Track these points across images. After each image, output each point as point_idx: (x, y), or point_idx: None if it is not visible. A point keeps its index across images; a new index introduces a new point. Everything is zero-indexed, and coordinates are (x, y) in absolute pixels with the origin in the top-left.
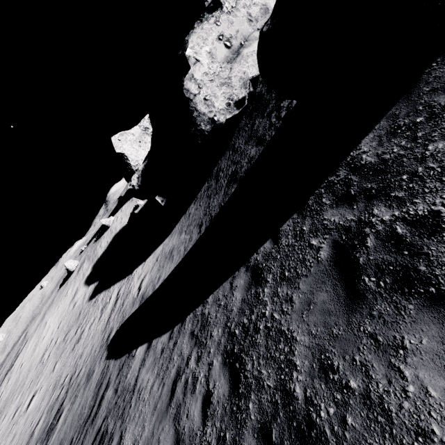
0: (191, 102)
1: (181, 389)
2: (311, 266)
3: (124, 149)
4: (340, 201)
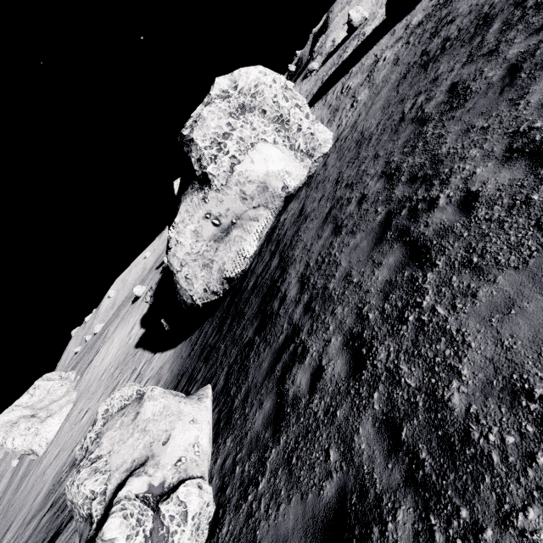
0: (175, 275)
1: None
2: None
3: None
4: None
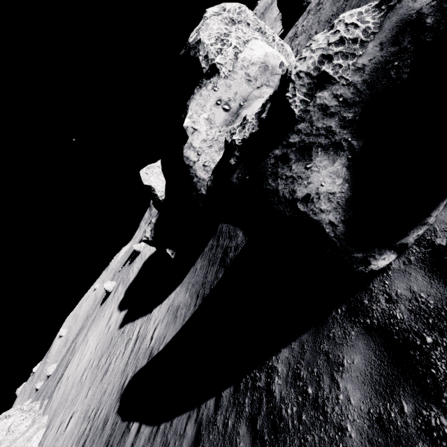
0: (191, 169)
1: None
2: None
3: (151, 181)
4: (251, 423)
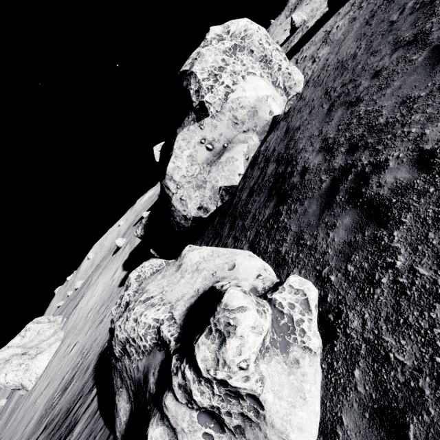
0: (170, 198)
1: None
2: None
3: None
4: None
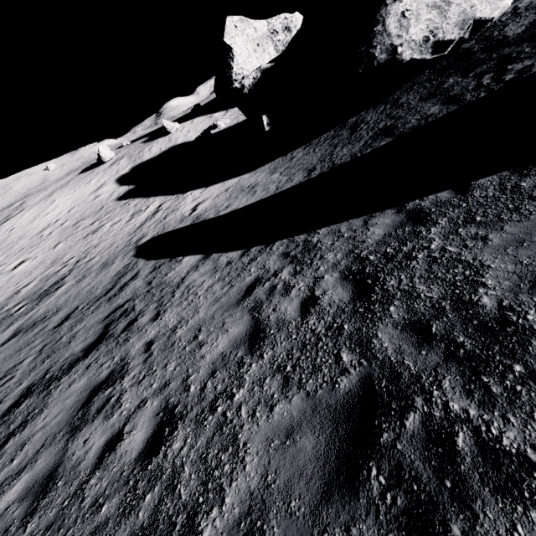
0: (384, 8)
1: (263, 291)
2: (532, 214)
3: (235, 42)
4: None
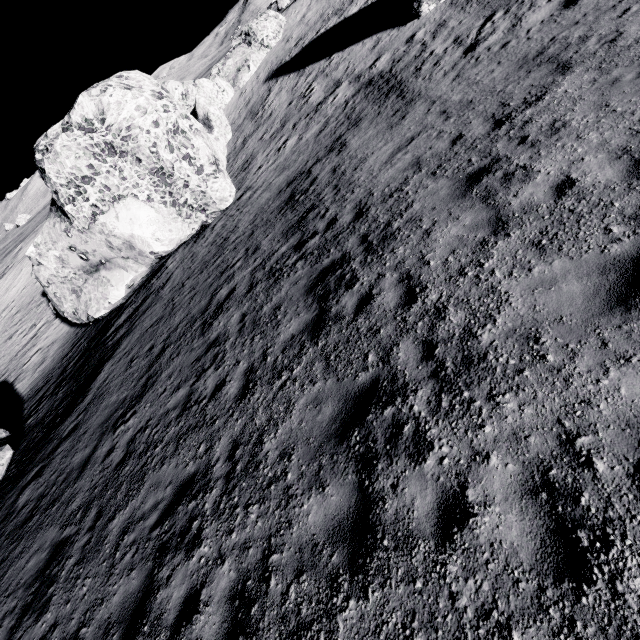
0: (43, 287)
1: None
2: None
3: None
4: None
